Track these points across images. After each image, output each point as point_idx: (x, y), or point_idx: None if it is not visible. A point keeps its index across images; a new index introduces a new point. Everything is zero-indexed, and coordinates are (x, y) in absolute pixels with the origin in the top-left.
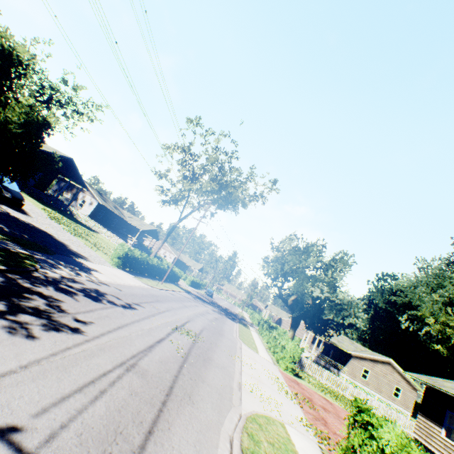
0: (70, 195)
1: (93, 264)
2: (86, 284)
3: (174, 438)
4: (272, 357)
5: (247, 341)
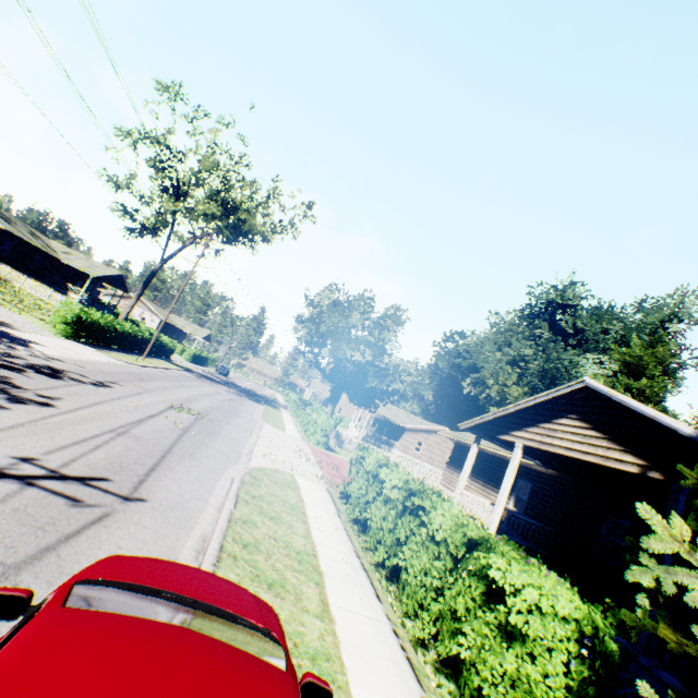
0: None
1: (25, 334)
2: (30, 360)
3: (176, 473)
4: (303, 436)
5: (273, 421)
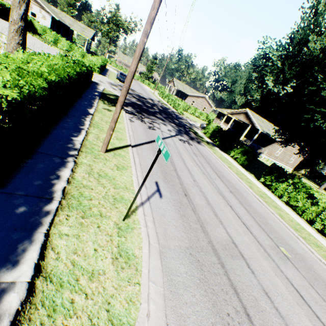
0: None
1: None
2: None
3: None
4: None
5: (318, 246)
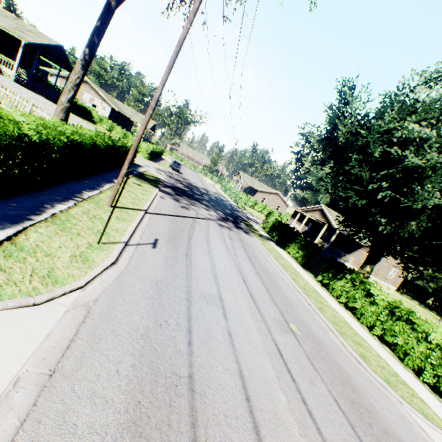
0: None
1: None
2: None
3: None
4: (417, 378)
5: (359, 345)
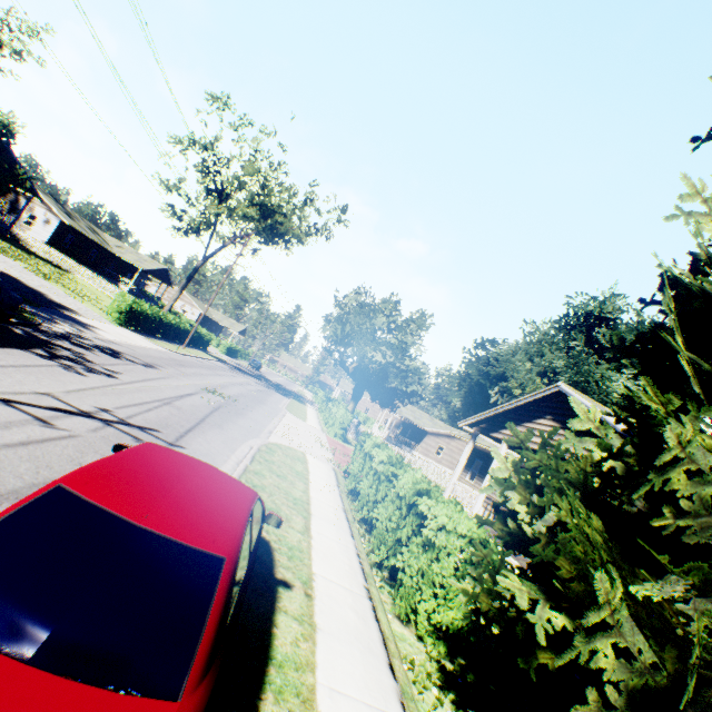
0: (4, 204)
1: (88, 320)
2: (96, 342)
3: (207, 436)
4: (323, 428)
5: (296, 413)
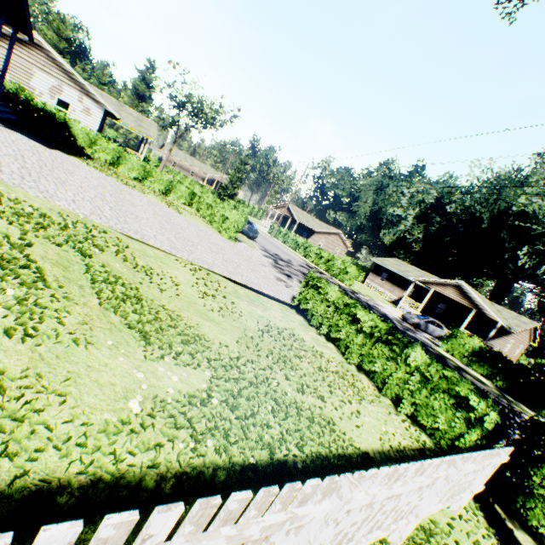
0: None
1: None
2: None
3: None
4: None
5: None
